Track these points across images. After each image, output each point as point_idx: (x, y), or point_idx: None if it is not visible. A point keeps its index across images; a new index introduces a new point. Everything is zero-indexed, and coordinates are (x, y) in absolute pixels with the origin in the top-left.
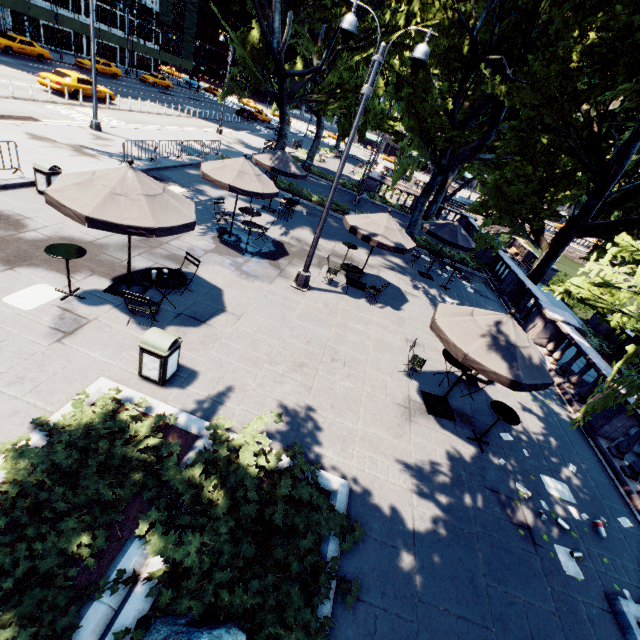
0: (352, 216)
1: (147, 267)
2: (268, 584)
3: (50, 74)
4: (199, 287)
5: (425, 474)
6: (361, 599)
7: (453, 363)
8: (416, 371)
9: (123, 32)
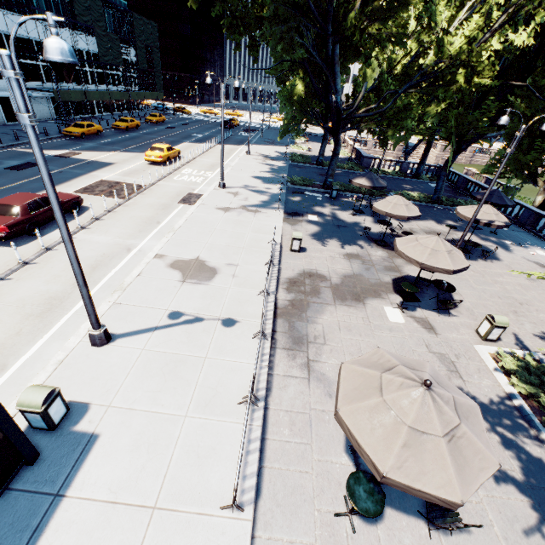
0: (464, 211)
1: (391, 279)
2: None
3: (150, 151)
4: (423, 283)
5: None
6: None
7: None
8: None
9: (115, 86)
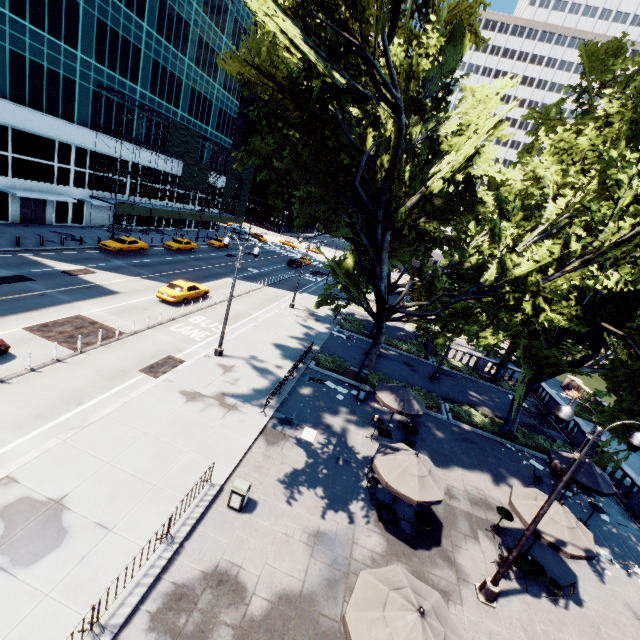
0: (521, 503)
1: None
2: None
3: (166, 288)
4: None
5: None
6: None
7: None
8: None
9: (193, 206)
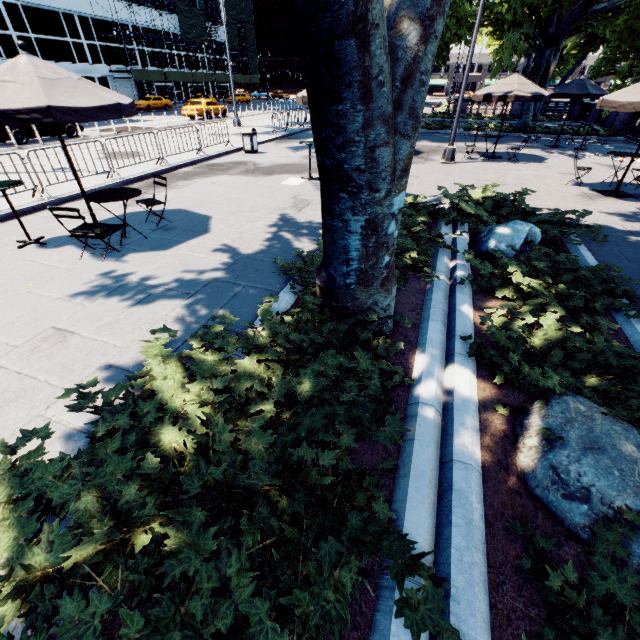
0: (481, 90)
1: None
2: (540, 218)
3: (188, 106)
4: None
5: (622, 215)
6: (602, 246)
7: (622, 155)
8: (582, 183)
9: (205, 71)
